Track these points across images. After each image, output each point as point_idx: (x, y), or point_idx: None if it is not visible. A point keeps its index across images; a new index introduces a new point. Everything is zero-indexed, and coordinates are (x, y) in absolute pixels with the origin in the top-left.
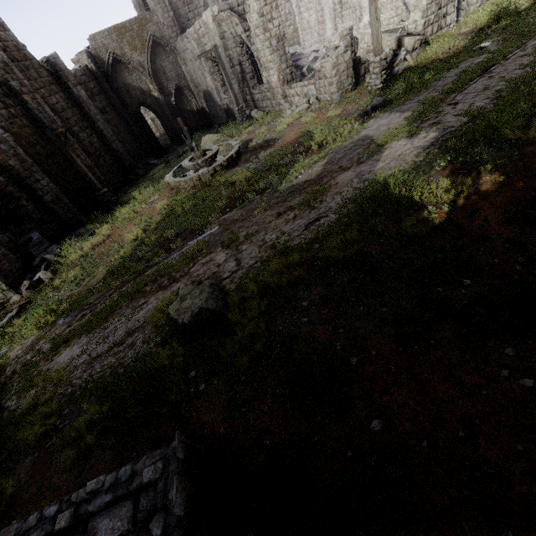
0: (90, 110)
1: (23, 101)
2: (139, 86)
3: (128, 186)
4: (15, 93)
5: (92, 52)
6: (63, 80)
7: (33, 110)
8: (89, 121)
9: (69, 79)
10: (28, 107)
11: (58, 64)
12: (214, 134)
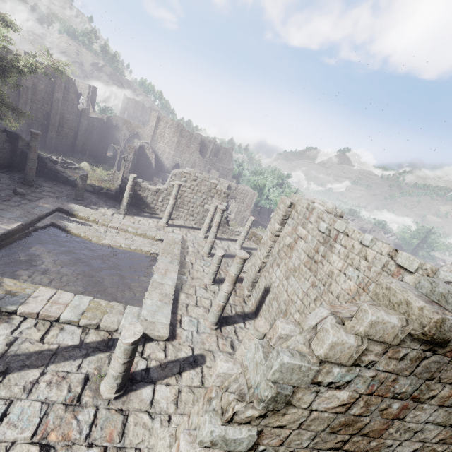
0: (81, 127)
1: (51, 108)
2: (118, 138)
3: (60, 153)
4: (51, 106)
5: (111, 118)
6: (81, 115)
7: (51, 112)
8: (77, 129)
9: (84, 116)
10: (51, 111)
11: (85, 111)
12: (87, 163)
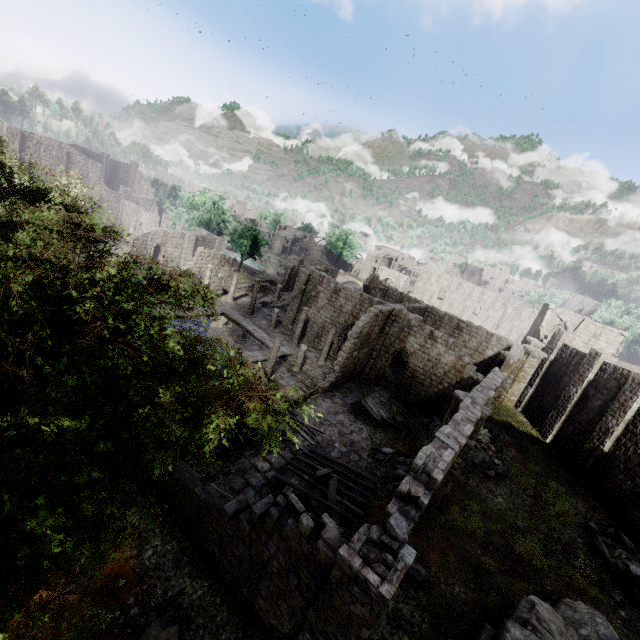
0: None
1: None
2: None
3: None
4: None
5: None
6: None
7: None
8: None
9: None
10: None
11: None
12: None
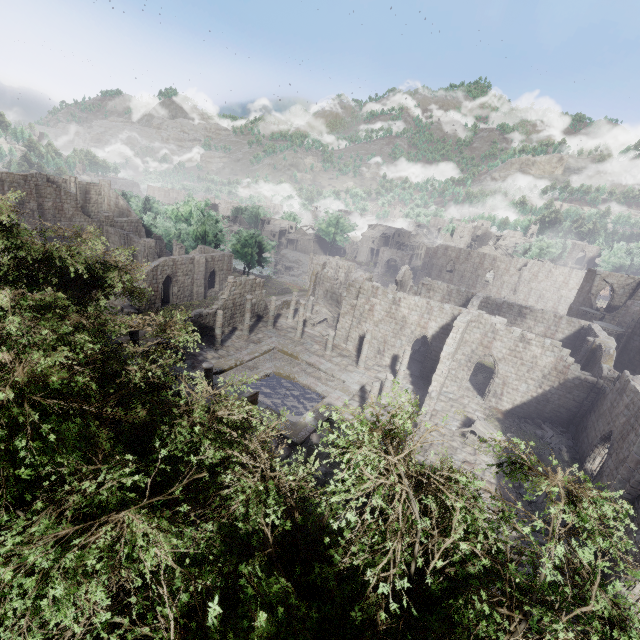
0: None
1: None
2: None
3: None
4: None
5: None
6: None
7: None
8: None
9: None
10: None
11: None
12: None
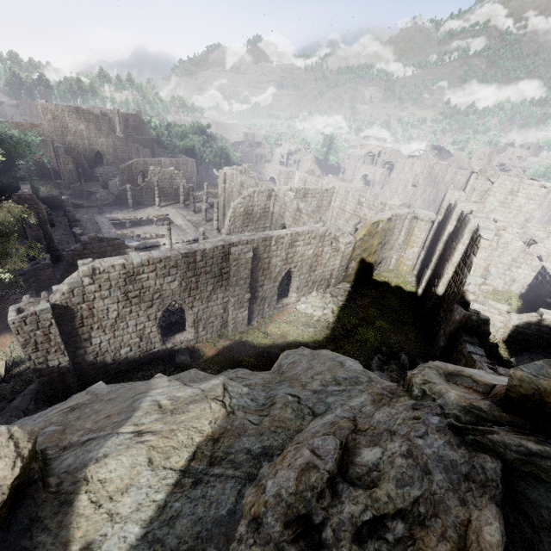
0: None
1: None
2: None
3: None
4: None
5: None
6: None
7: None
8: None
9: None
10: None
11: None
12: None
